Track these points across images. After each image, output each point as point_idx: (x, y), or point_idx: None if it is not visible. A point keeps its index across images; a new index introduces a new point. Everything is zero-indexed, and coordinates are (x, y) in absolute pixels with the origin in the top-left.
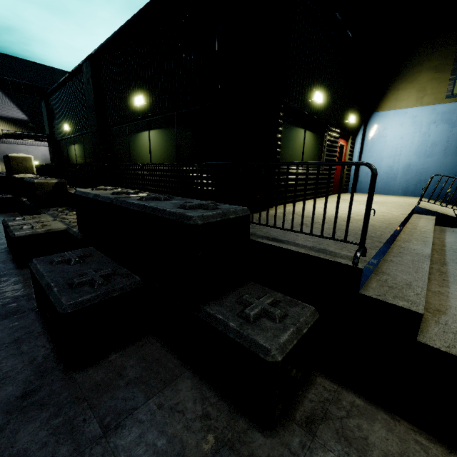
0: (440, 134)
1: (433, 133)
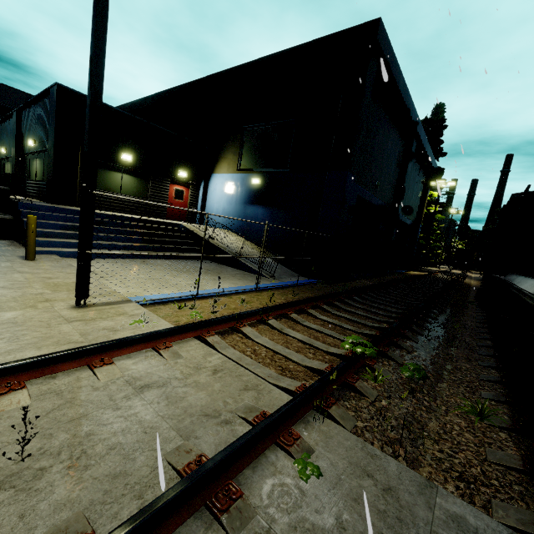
0: (235, 191)
1: (233, 190)
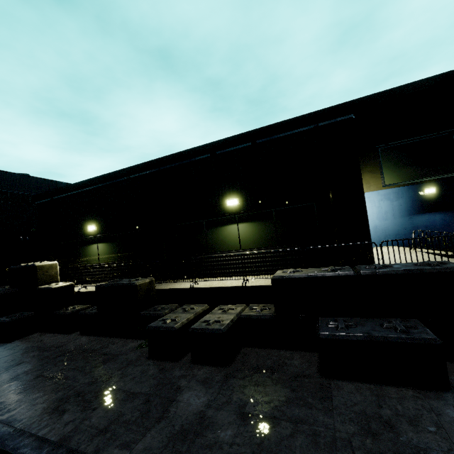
0: (387, 206)
1: (383, 206)
